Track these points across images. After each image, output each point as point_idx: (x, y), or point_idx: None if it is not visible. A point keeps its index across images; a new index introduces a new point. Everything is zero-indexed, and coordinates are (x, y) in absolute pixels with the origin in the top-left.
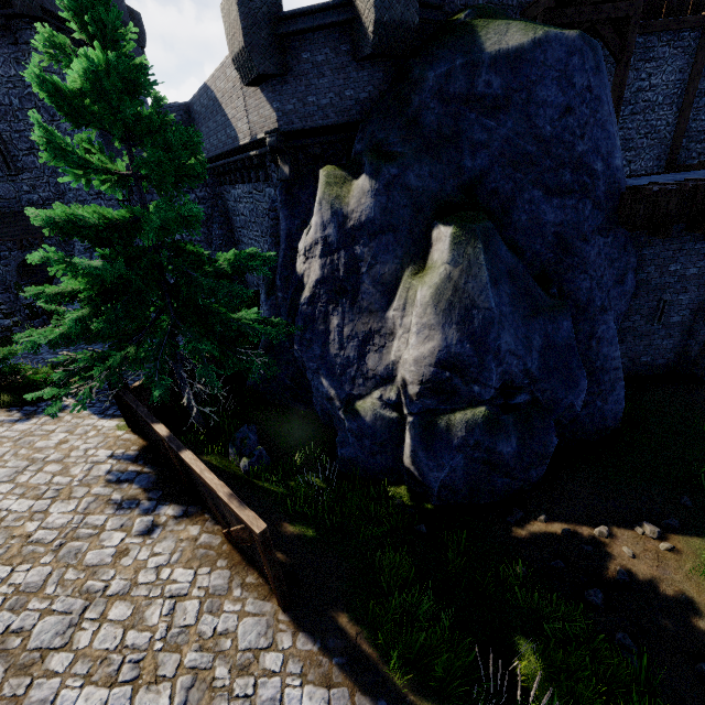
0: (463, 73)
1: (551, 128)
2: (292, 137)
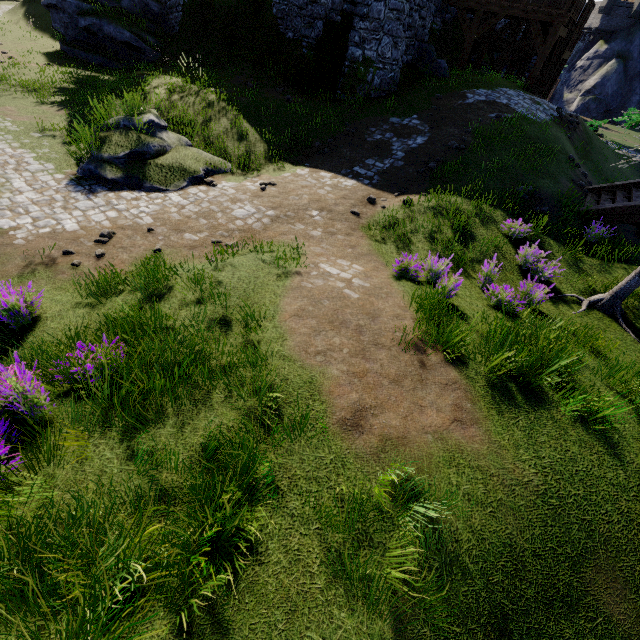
0: None
1: None
2: (599, 31)
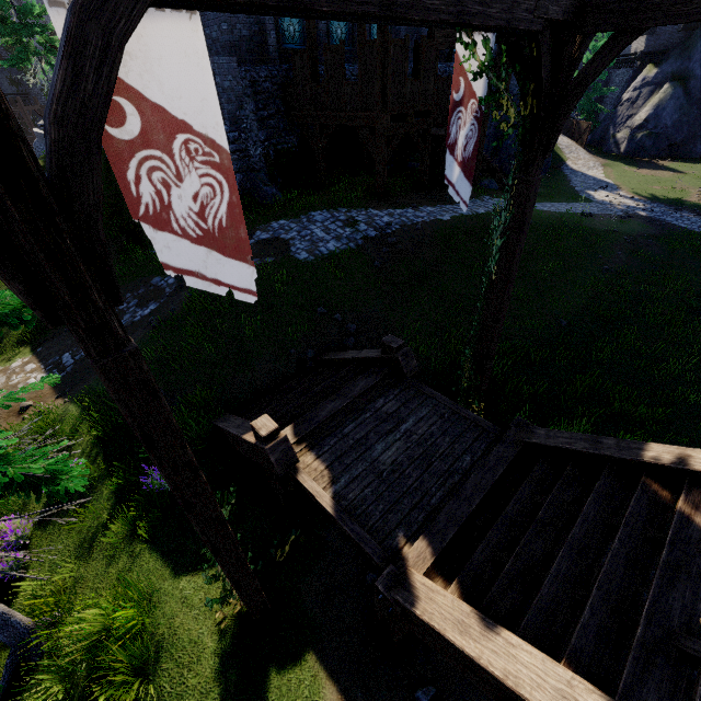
0: None
1: None
2: (646, 54)
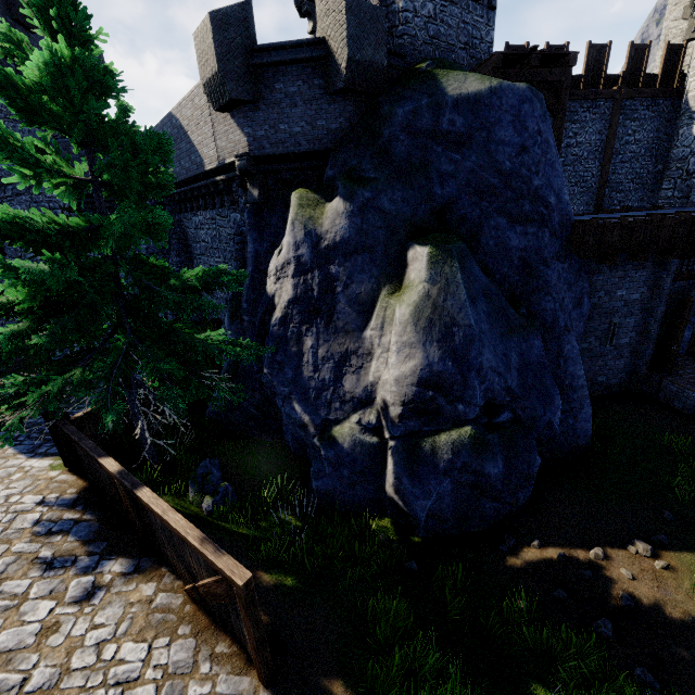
0: (428, 111)
1: (510, 163)
2: (262, 161)
